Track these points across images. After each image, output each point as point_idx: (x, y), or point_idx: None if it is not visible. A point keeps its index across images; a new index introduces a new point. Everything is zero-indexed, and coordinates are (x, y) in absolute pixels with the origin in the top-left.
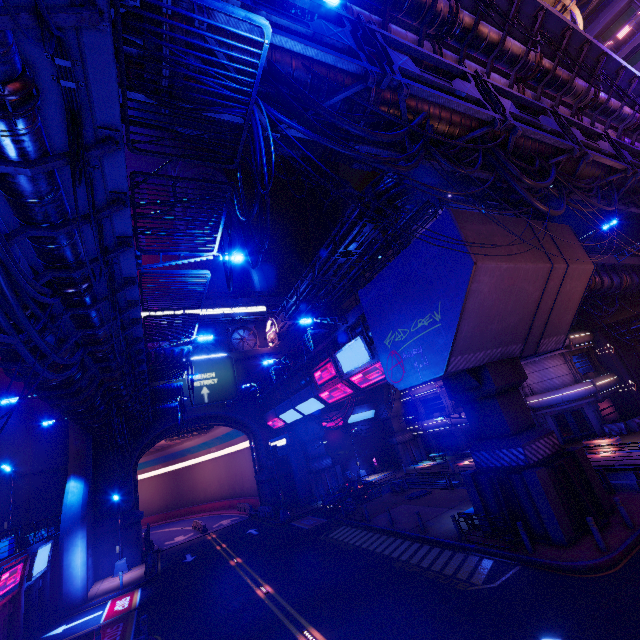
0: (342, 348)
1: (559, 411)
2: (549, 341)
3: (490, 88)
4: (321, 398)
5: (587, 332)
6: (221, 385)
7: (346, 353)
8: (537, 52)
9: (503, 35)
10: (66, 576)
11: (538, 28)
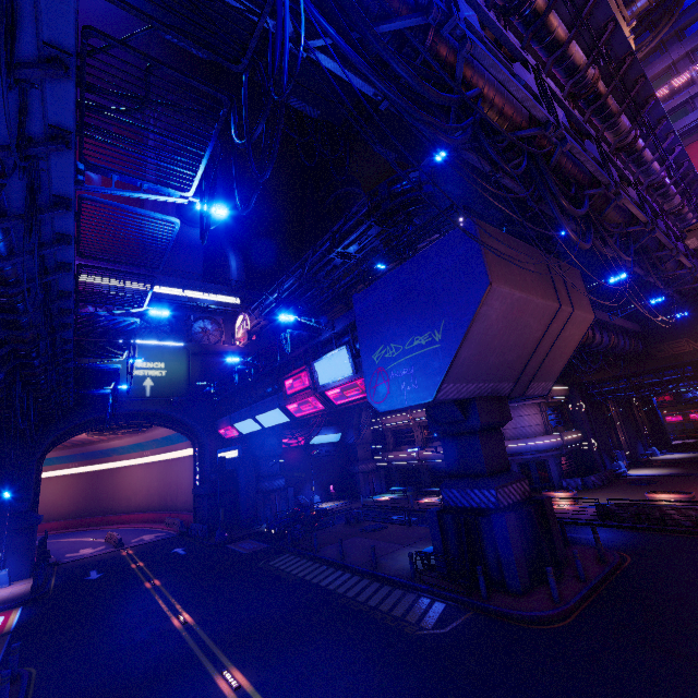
0: (323, 356)
1: (525, 460)
2: (538, 385)
3: (547, 89)
4: (287, 410)
5: (565, 386)
6: (170, 379)
7: (326, 363)
8: (600, 65)
9: (571, 35)
10: None
11: (605, 41)
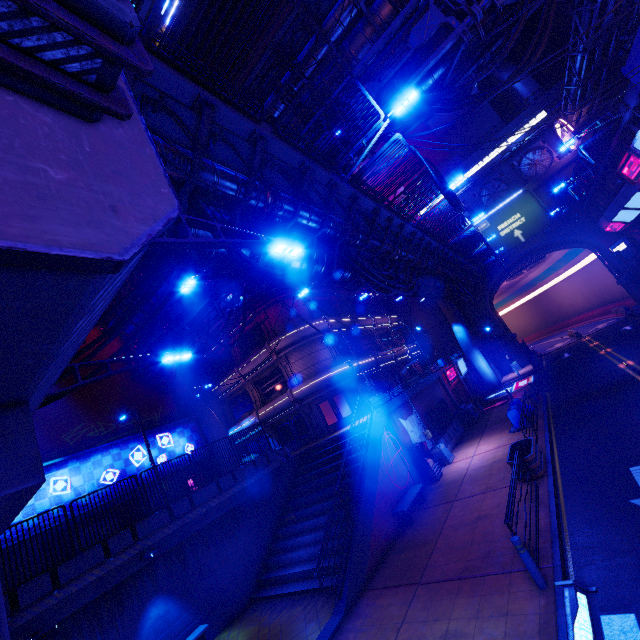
0: (634, 138)
1: None
2: None
3: None
4: None
5: None
6: (530, 221)
7: None
8: None
9: None
10: (481, 373)
11: None
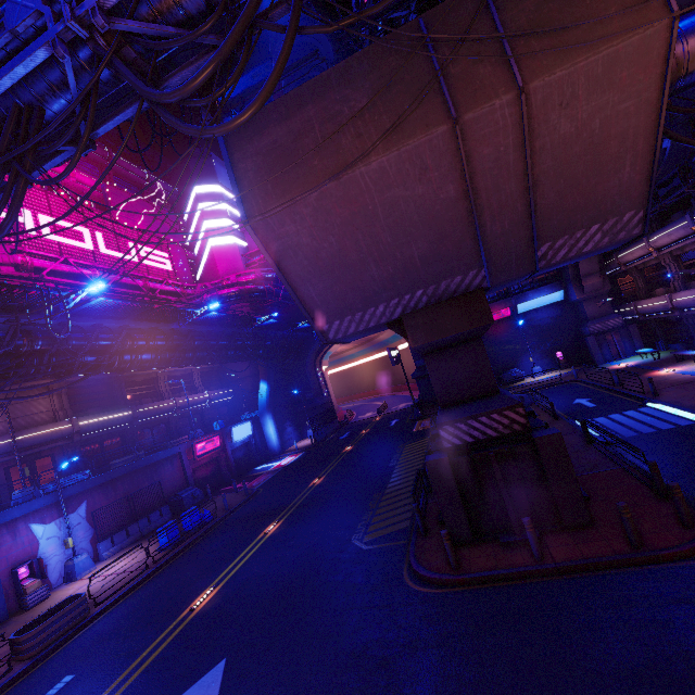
0: None
1: None
2: (576, 238)
3: None
4: None
5: None
6: None
7: None
8: None
9: None
10: (267, 439)
11: None
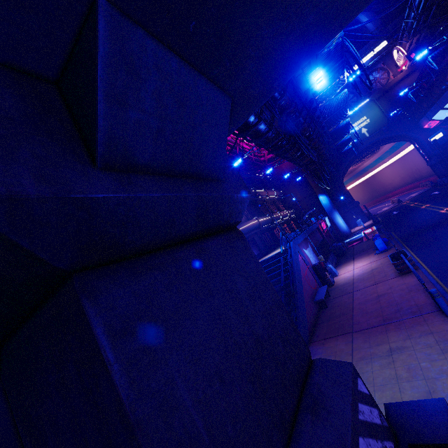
0: None
1: None
2: None
3: None
4: None
5: None
6: (373, 121)
7: None
8: None
9: None
10: (338, 227)
11: None
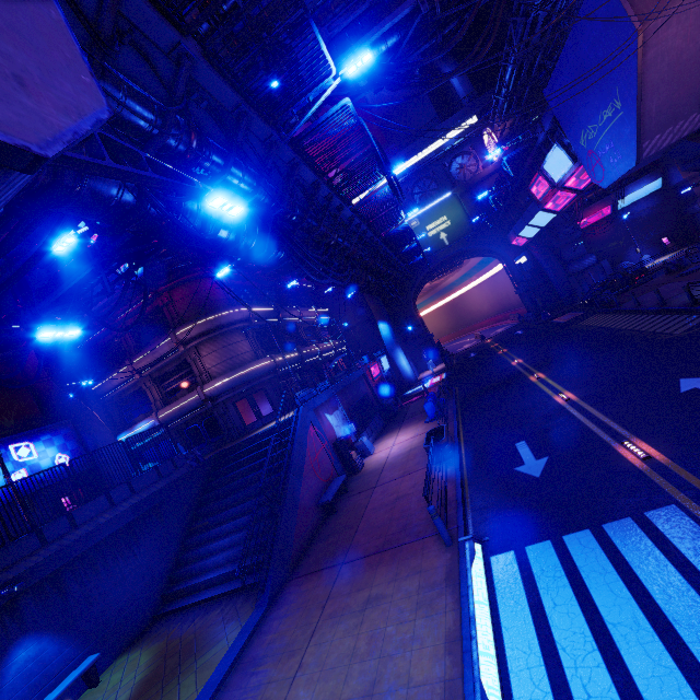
0: (545, 160)
1: None
2: None
3: None
4: (548, 209)
5: None
6: (455, 225)
7: (550, 163)
8: None
9: None
10: (401, 371)
11: None
